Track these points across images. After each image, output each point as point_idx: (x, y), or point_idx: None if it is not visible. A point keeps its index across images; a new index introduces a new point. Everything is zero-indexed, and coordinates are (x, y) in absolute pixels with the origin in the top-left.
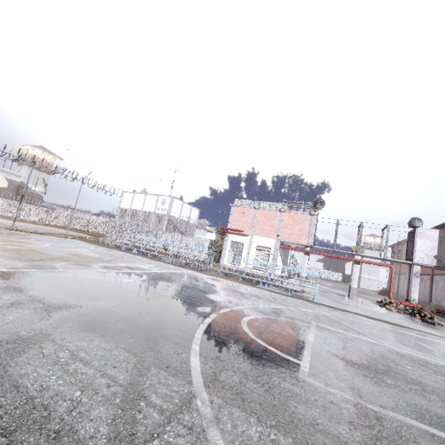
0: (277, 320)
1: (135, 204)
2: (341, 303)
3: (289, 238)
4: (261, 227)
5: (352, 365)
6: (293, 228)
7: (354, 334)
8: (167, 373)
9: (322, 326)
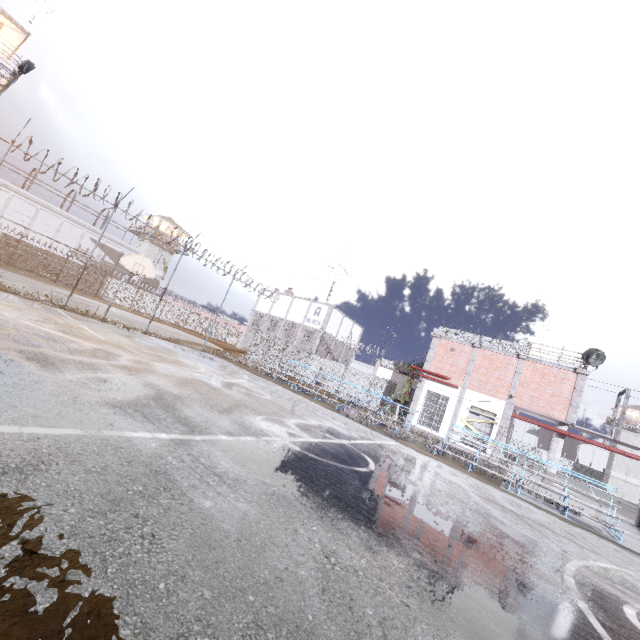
0: None
1: (277, 308)
2: None
3: (531, 405)
4: (482, 377)
5: None
6: (539, 389)
7: None
8: None
9: None
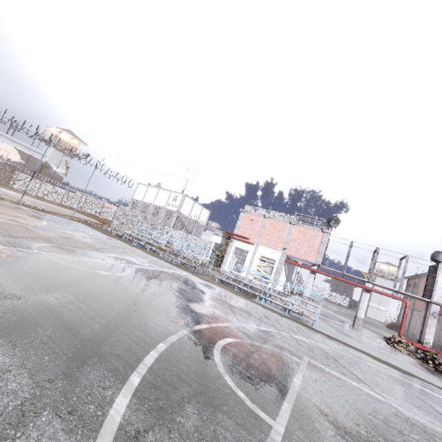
0: (261, 349)
1: (148, 196)
2: (343, 333)
3: (296, 253)
4: (269, 237)
5: (345, 436)
6: (301, 243)
7: (354, 380)
8: (62, 426)
9: (315, 364)
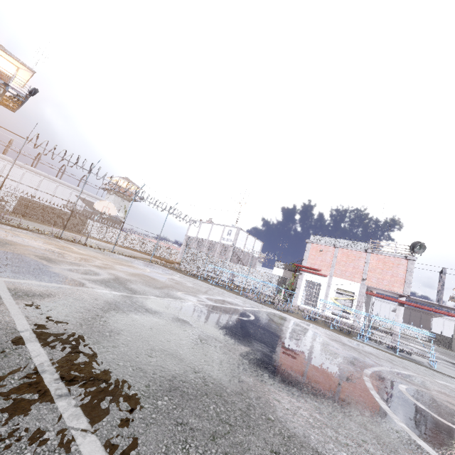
0: (434, 396)
1: (202, 232)
2: None
3: (378, 284)
4: (342, 267)
5: None
6: (383, 272)
7: None
8: None
9: None
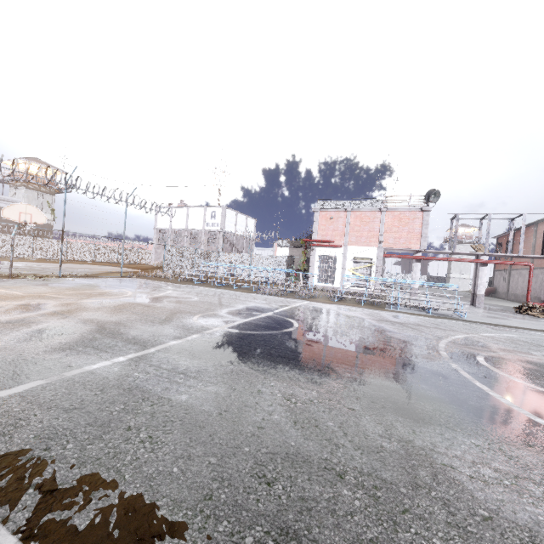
0: (505, 358)
1: (176, 221)
2: (487, 317)
3: (395, 244)
4: (357, 233)
5: None
6: (399, 231)
7: None
8: None
9: None
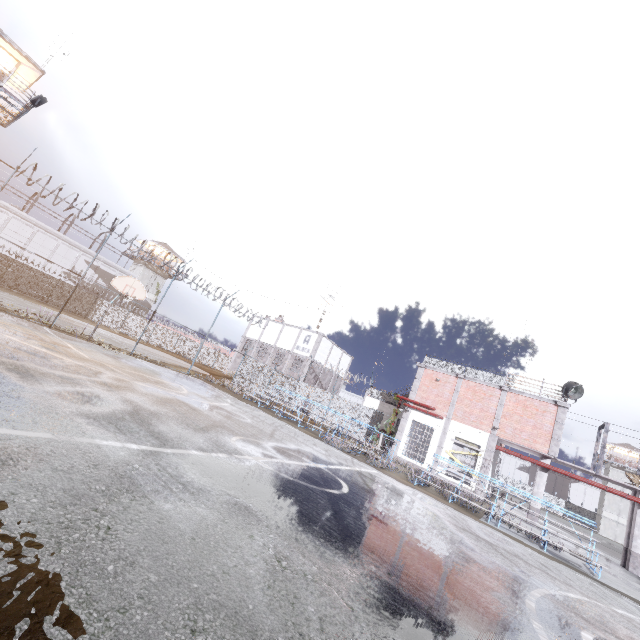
0: None
1: (267, 335)
2: (639, 590)
3: (514, 437)
4: (466, 408)
5: None
6: (522, 421)
7: None
8: None
9: None
